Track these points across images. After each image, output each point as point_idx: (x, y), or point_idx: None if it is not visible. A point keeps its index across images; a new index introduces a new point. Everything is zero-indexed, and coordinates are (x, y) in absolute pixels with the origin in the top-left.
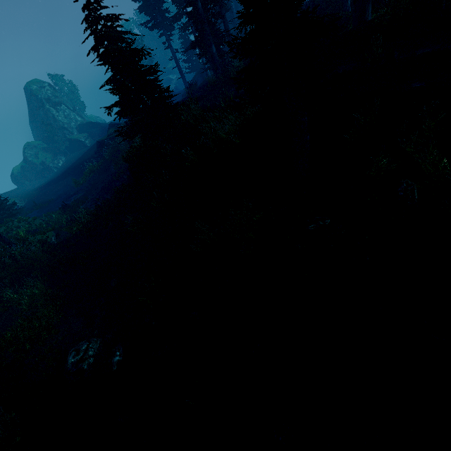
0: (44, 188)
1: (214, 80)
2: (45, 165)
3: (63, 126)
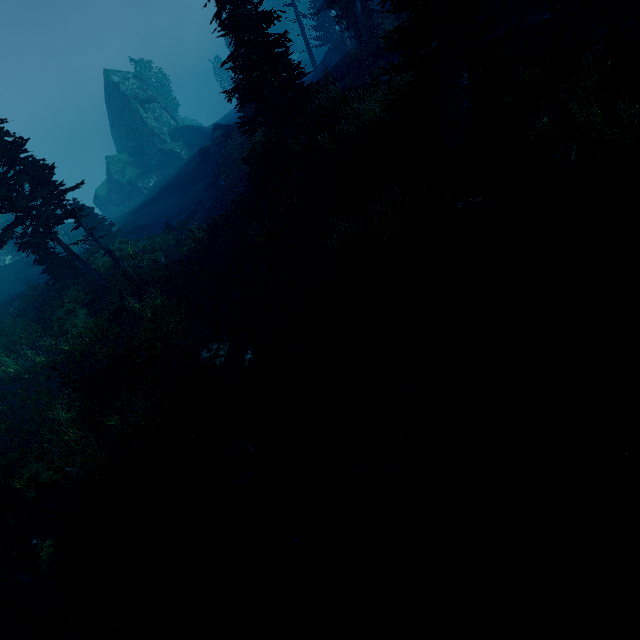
0: (138, 211)
1: (357, 53)
2: (133, 185)
3: (153, 132)
